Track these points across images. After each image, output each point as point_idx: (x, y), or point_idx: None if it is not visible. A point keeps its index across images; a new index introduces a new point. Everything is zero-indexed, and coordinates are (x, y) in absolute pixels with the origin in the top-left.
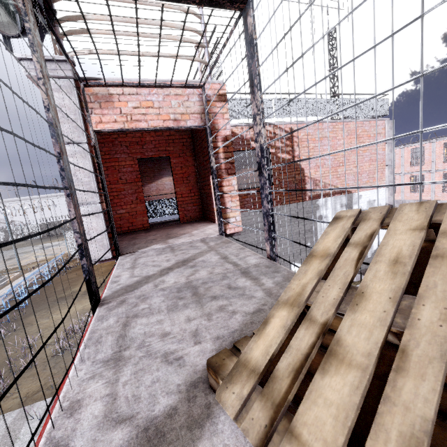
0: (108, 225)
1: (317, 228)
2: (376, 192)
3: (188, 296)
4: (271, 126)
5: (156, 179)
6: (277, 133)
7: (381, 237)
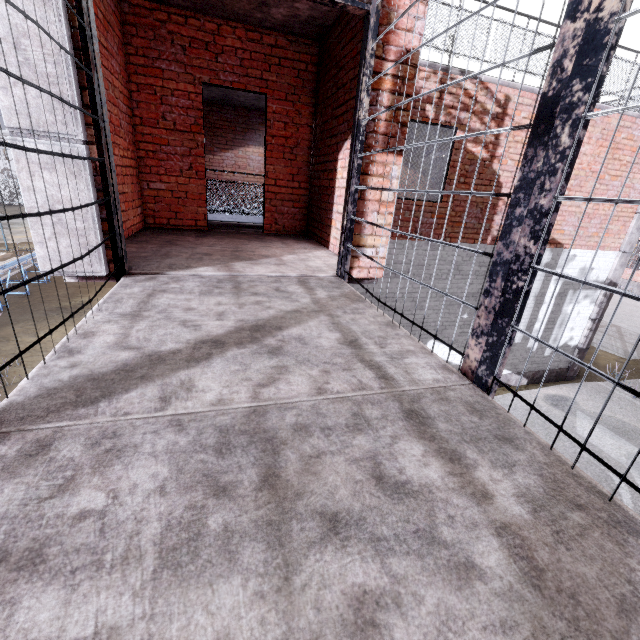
0: (103, 202)
1: None
2: (601, 256)
3: (245, 485)
4: (473, 82)
5: (235, 145)
6: (480, 99)
7: (577, 329)
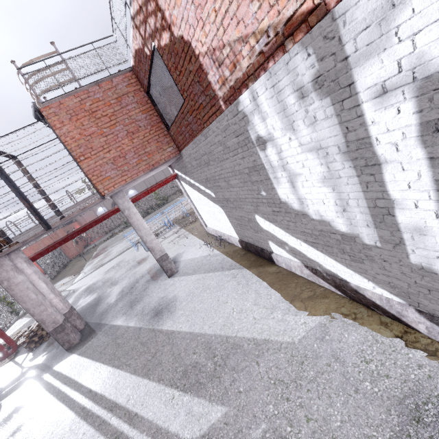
0: None
1: (264, 166)
2: None
3: None
4: None
5: None
6: (140, 1)
7: None
